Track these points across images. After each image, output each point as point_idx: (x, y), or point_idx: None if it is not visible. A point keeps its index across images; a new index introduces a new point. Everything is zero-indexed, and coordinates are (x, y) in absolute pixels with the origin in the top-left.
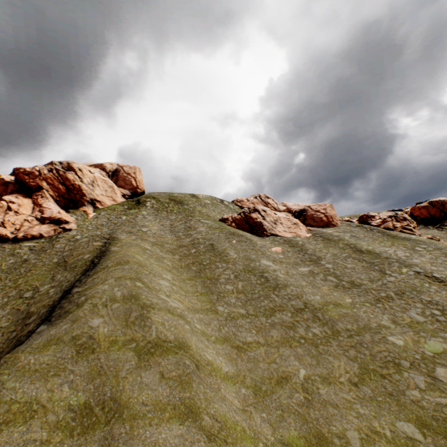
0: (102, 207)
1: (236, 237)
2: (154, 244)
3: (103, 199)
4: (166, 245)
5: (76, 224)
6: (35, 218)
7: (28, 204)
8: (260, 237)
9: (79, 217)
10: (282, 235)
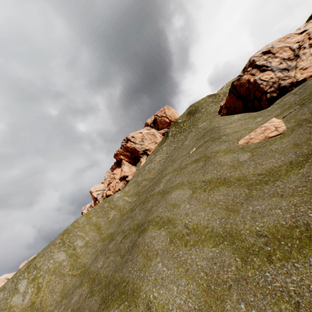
0: (150, 153)
1: (201, 141)
2: (136, 184)
3: (149, 147)
4: (142, 182)
5: (133, 175)
6: (119, 179)
7: (119, 171)
8: (256, 110)
9: (137, 167)
10: (308, 73)
